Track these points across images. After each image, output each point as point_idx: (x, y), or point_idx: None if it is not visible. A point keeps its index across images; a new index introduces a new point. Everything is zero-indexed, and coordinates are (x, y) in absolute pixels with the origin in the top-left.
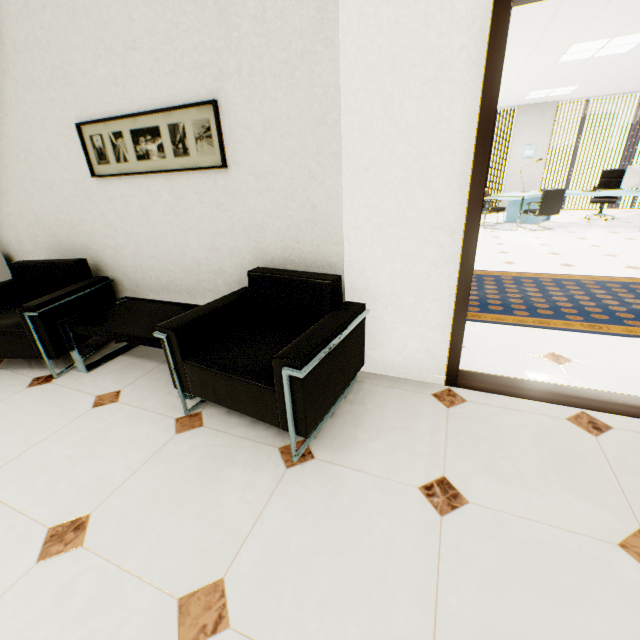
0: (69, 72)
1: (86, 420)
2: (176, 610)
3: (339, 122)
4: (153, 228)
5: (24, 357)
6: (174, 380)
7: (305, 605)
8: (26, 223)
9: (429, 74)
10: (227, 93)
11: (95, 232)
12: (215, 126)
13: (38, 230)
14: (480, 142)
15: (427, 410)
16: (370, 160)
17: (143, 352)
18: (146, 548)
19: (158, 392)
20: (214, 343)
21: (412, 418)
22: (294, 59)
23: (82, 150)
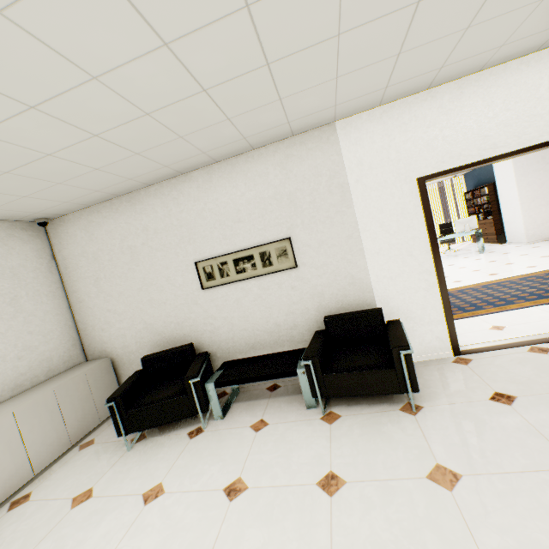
0: (193, 237)
1: (262, 438)
2: (430, 481)
3: (359, 236)
4: (244, 311)
5: (181, 417)
6: (313, 392)
7: (486, 455)
8: (135, 331)
9: (398, 212)
10: (296, 233)
11: (196, 323)
12: (289, 248)
13: (145, 333)
14: (430, 233)
15: (457, 369)
16: (379, 249)
17: (247, 397)
18: (383, 469)
19: (289, 411)
20: (329, 362)
21: (453, 375)
22: (332, 215)
23: (195, 276)
